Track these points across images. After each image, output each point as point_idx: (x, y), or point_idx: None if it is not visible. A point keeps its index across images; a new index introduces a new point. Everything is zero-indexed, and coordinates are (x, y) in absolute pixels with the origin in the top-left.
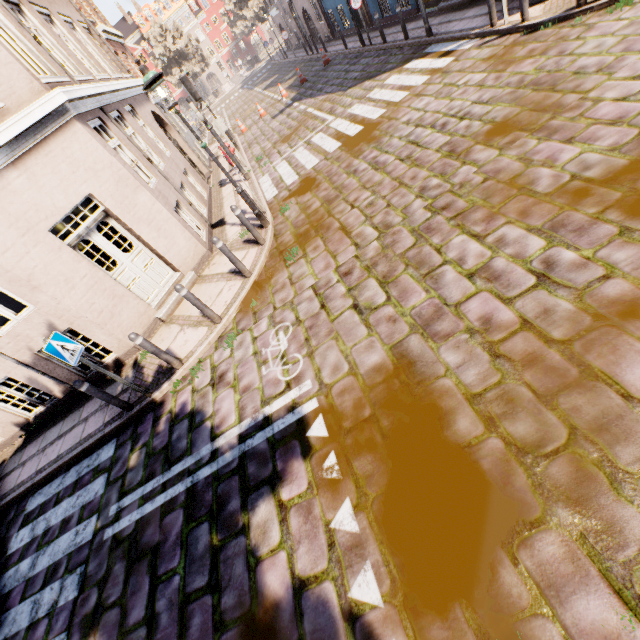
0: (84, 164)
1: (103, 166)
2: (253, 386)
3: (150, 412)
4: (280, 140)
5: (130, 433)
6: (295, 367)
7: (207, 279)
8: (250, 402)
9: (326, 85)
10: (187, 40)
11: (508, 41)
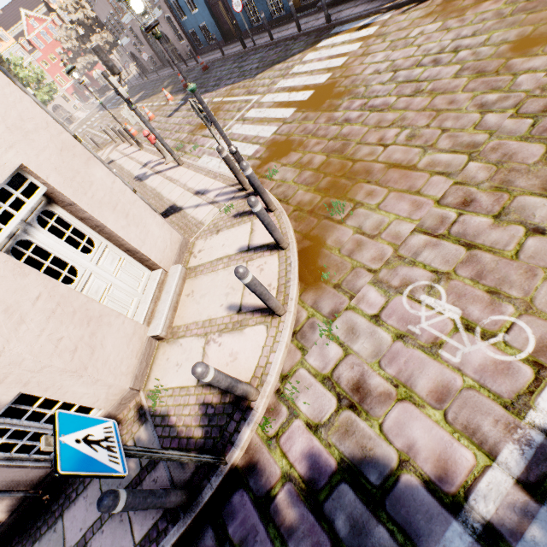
0: (4, 119)
1: (35, 125)
2: (453, 386)
3: (235, 491)
4: (197, 128)
5: (213, 546)
6: (518, 335)
7: (204, 269)
8: (477, 414)
9: (221, 80)
10: (30, 70)
11: (436, 2)
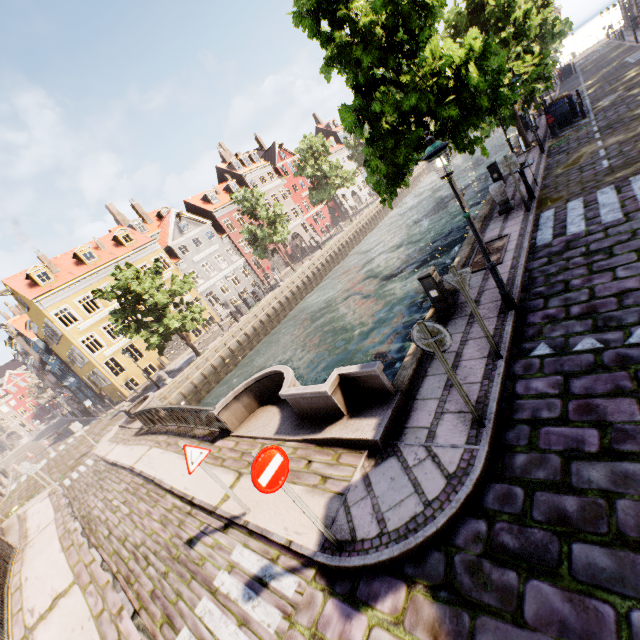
0: None
1: None
2: None
3: None
4: None
5: None
6: None
7: None
8: None
9: (64, 436)
10: None
11: (98, 421)
